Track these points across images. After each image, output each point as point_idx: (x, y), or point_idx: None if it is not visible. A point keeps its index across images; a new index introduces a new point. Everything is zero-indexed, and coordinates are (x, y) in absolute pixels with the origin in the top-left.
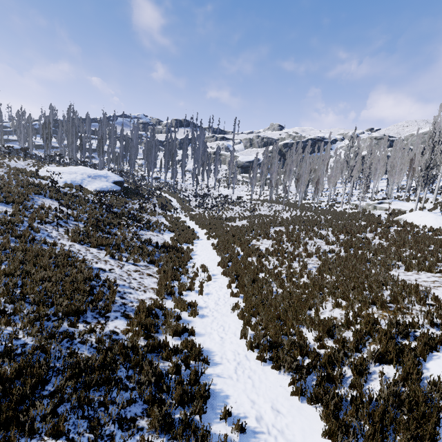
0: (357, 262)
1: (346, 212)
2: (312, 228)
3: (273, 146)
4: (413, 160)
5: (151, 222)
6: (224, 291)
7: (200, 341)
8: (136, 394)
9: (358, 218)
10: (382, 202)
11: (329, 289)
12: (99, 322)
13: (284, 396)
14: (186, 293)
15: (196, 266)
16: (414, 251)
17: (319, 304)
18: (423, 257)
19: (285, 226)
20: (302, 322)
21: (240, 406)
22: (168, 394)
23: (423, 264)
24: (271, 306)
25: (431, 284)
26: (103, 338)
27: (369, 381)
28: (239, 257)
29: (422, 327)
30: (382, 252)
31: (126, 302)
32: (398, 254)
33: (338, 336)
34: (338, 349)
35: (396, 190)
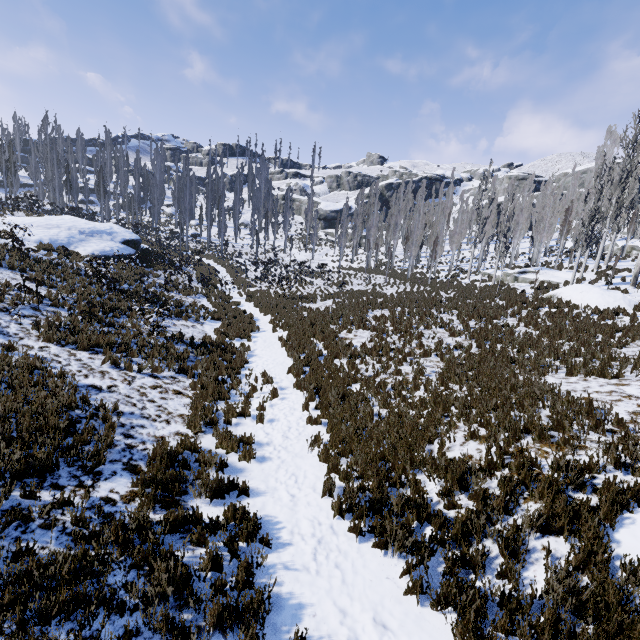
0: (497, 364)
1: (475, 286)
2: (429, 312)
3: (372, 187)
4: (569, 210)
5: (184, 304)
6: (298, 415)
7: (257, 504)
8: (140, 617)
9: (494, 295)
10: (526, 270)
11: (458, 410)
12: (81, 485)
13: (394, 597)
14: (237, 421)
15: (254, 375)
16: (576, 343)
17: (445, 435)
18: (590, 354)
19: (390, 308)
20: (419, 465)
21: (322, 622)
22: (199, 612)
23: (593, 366)
24: (370, 440)
25: (607, 397)
26: (88, 514)
27: (528, 565)
28: (322, 359)
29: (603, 469)
30: (530, 346)
31: (133, 443)
32: (555, 350)
33: (476, 489)
34: (478, 512)
35: (543, 253)
